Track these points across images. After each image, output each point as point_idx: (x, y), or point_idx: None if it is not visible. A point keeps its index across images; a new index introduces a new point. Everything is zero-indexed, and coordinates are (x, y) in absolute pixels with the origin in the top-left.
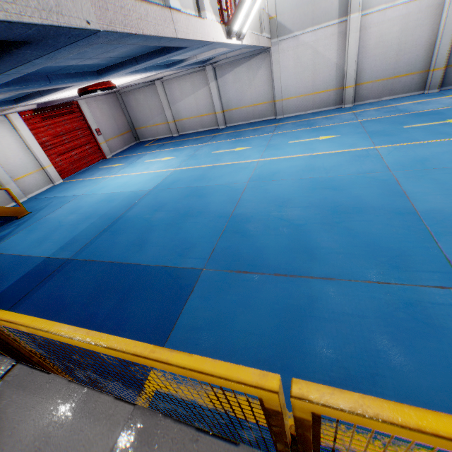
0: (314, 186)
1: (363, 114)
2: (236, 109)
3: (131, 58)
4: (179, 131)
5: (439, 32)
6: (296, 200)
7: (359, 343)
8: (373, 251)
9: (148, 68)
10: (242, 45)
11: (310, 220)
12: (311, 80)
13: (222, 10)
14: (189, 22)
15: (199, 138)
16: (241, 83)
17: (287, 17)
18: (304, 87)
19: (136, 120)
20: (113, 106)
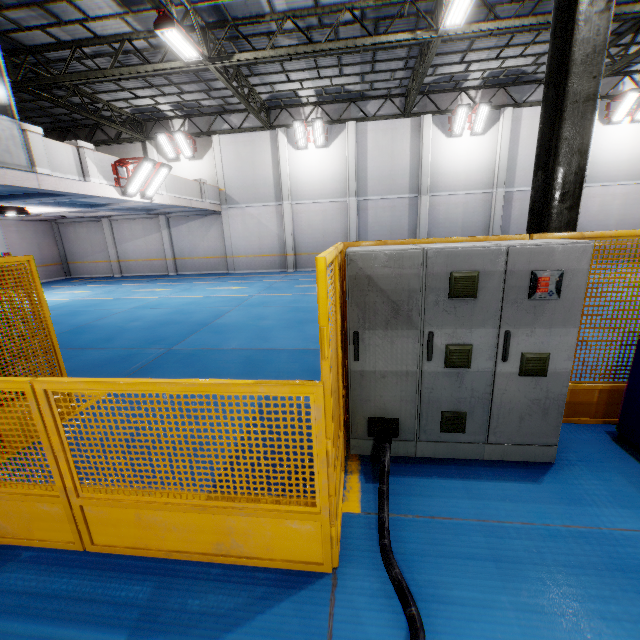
0: (174, 312)
1: (290, 276)
2: (189, 258)
3: (25, 193)
4: (124, 272)
5: (348, 226)
6: (148, 318)
7: (76, 367)
8: (151, 338)
9: (63, 204)
10: (156, 203)
11: (138, 327)
12: (258, 244)
13: (119, 178)
14: (62, 181)
15: (138, 280)
16: (194, 236)
17: (235, 192)
18: (252, 249)
19: (72, 253)
20: (43, 234)
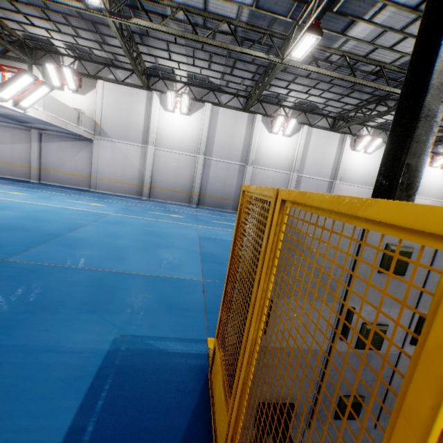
0: (24, 217)
1: (144, 203)
2: (55, 171)
3: None
4: None
5: (195, 175)
6: None
7: None
8: None
9: None
10: (30, 115)
11: None
12: (121, 173)
13: None
14: None
15: None
16: (64, 154)
17: (109, 128)
18: (115, 175)
19: None
20: None
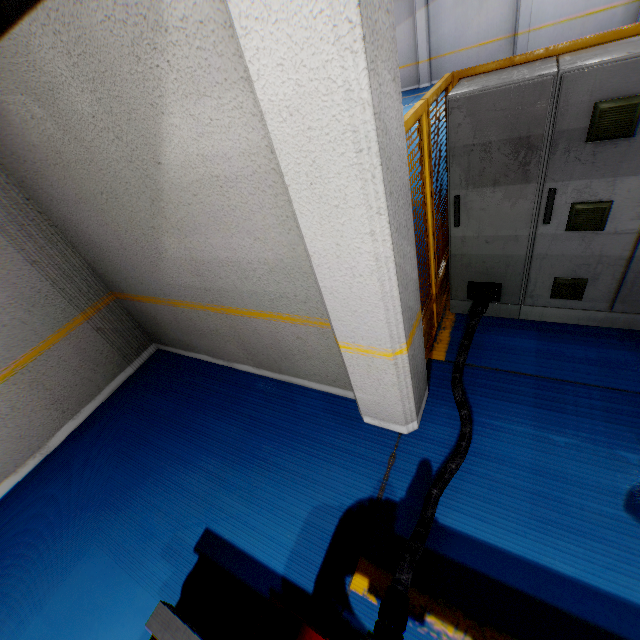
0: None
1: None
2: (451, 53)
3: None
4: None
5: None
6: None
7: None
8: None
9: None
10: None
11: None
12: None
13: None
14: None
15: None
16: (465, 9)
17: None
18: (570, 6)
19: None
20: None
